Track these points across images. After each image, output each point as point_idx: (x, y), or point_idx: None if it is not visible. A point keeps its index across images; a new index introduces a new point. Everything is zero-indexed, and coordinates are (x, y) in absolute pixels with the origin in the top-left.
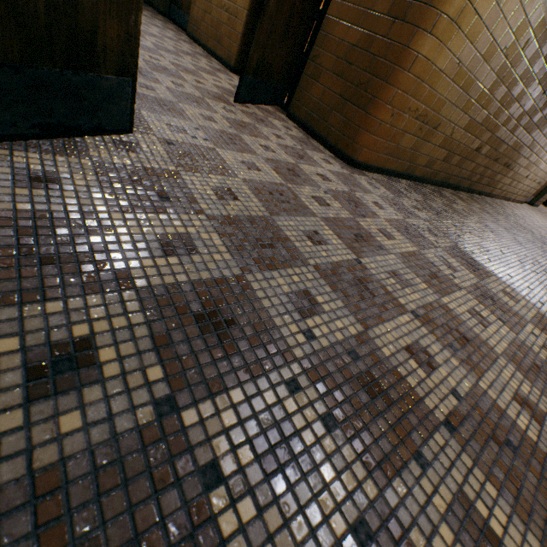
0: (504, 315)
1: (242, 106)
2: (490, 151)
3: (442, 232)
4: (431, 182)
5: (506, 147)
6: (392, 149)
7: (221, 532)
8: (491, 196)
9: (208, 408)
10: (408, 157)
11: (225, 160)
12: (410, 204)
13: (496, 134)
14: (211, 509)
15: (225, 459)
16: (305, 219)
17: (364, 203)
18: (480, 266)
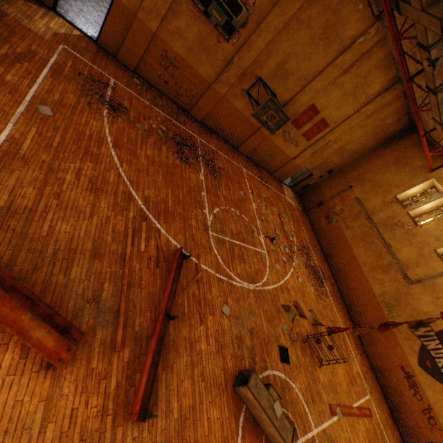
0: None
1: None
2: None
3: None
4: None
5: None
6: None
7: None
8: None
9: None
10: None
11: (92, 3)
12: None
13: None
14: None
15: None
16: (96, 12)
17: None
18: None
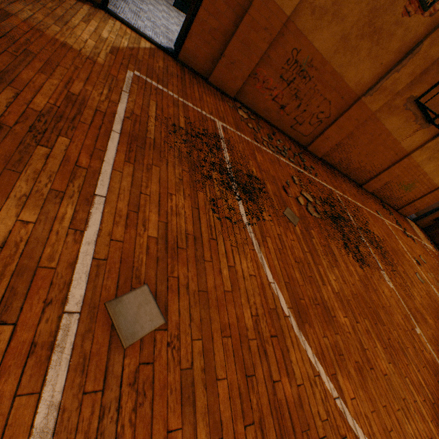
0: None
1: (177, 10)
2: None
3: None
4: None
5: None
6: None
7: None
8: None
9: None
10: None
11: (150, 0)
12: None
13: None
14: None
15: None
16: (158, 12)
17: None
18: None
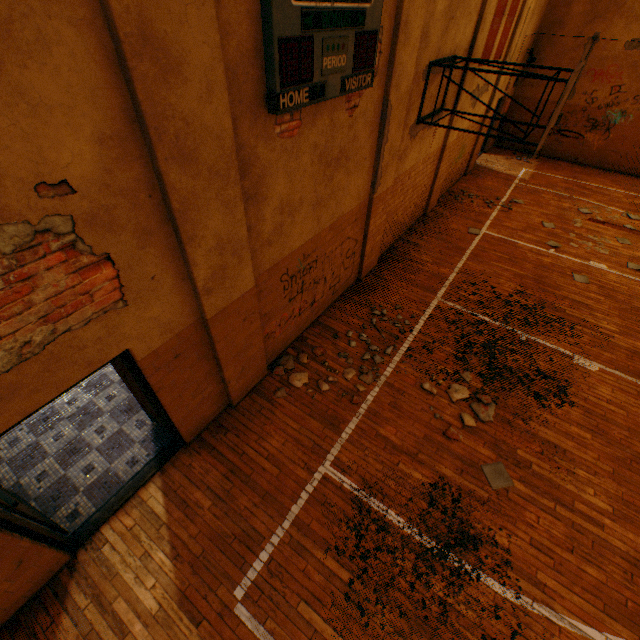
0: None
1: None
2: None
3: None
4: None
5: None
6: None
7: (2, 455)
8: None
9: (0, 442)
10: None
11: None
12: None
13: None
14: (0, 453)
15: (3, 447)
16: None
17: None
18: None
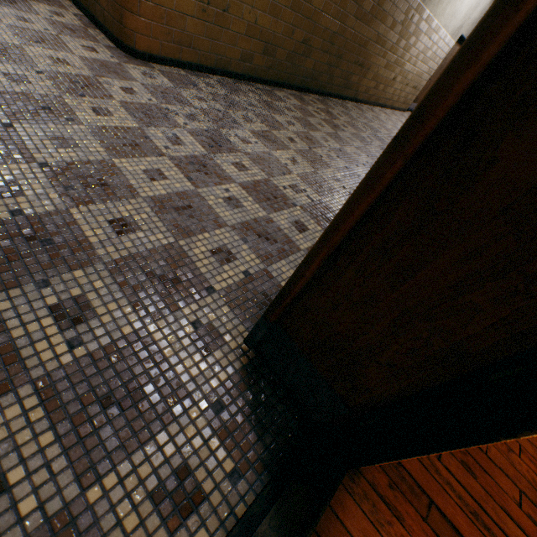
0: (204, 177)
1: None
2: (325, 46)
3: (211, 118)
4: (263, 81)
5: (345, 41)
6: (179, 37)
7: None
8: (358, 101)
9: None
10: (210, 48)
11: None
12: (195, 95)
13: (321, 24)
14: None
15: None
16: None
17: (105, 87)
18: (233, 145)
